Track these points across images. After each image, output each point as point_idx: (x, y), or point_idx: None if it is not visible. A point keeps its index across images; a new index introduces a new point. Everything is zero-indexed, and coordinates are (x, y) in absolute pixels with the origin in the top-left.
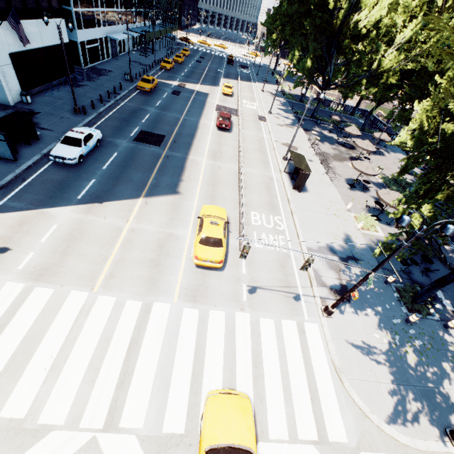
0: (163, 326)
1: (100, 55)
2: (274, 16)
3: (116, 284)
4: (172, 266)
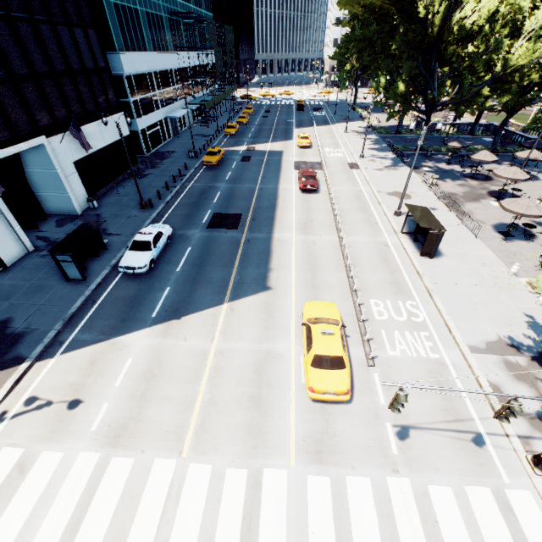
0: (282, 513)
1: (161, 138)
2: (347, 46)
3: (210, 441)
4: (278, 403)
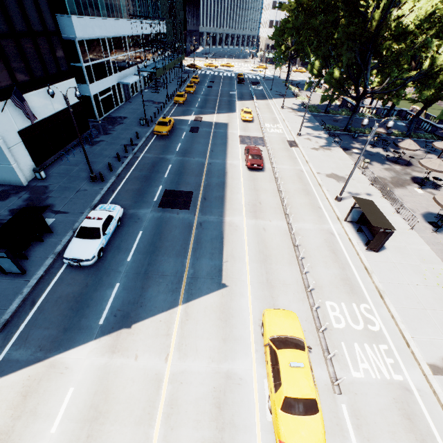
0: None
1: (114, 102)
2: (290, 30)
3: None
4: None
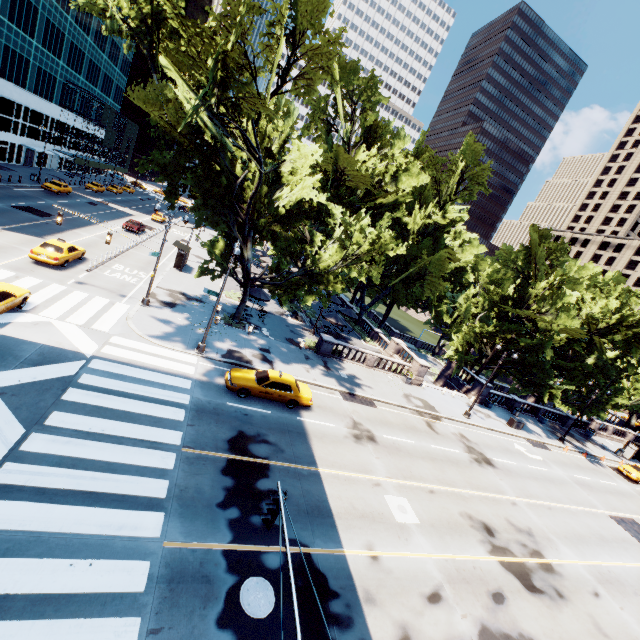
0: None
1: (7, 157)
2: None
3: None
4: (5, 256)
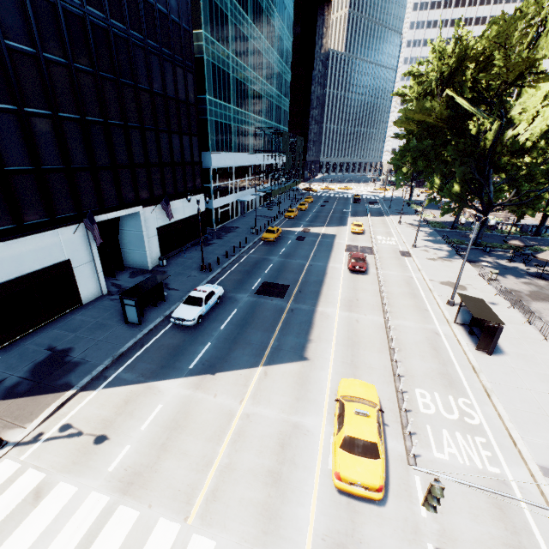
0: None
1: (230, 216)
2: (403, 154)
3: (219, 512)
4: (299, 485)
